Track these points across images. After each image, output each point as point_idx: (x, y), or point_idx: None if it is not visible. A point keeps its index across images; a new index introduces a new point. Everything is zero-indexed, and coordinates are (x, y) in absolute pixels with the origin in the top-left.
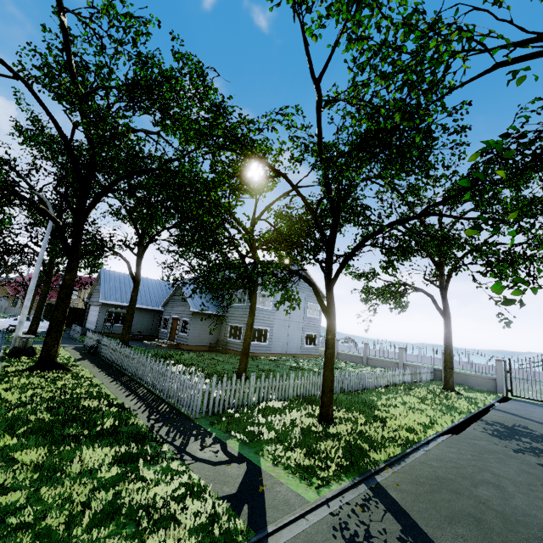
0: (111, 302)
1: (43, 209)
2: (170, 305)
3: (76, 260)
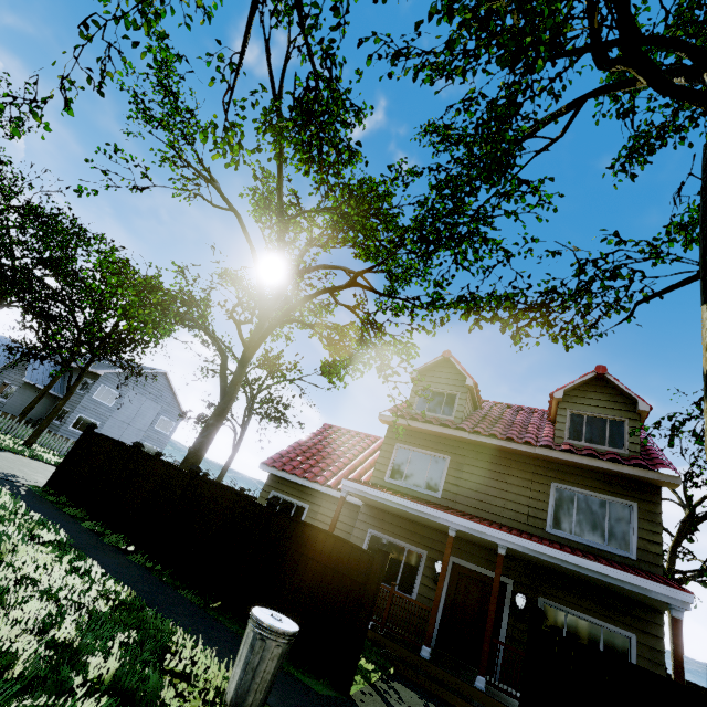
0: None
1: None
2: (10, 370)
3: None
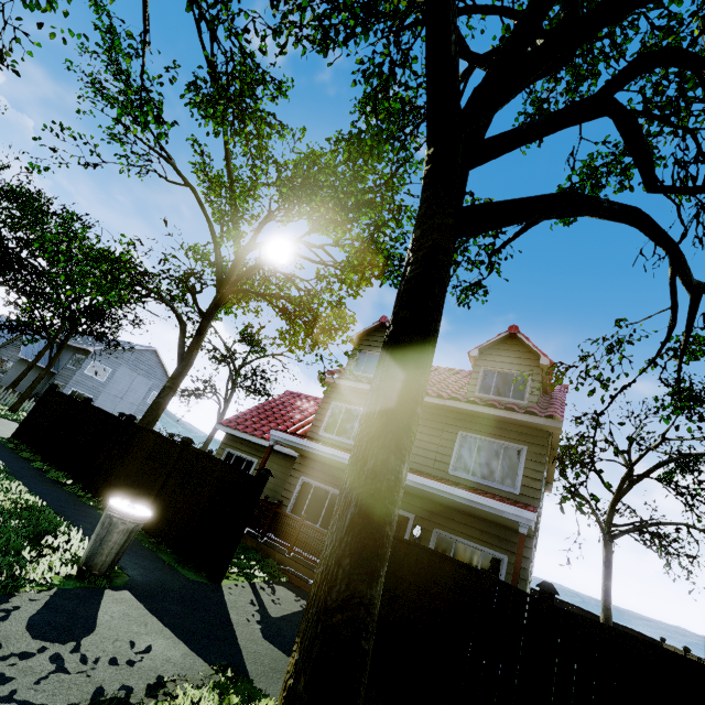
0: None
1: None
2: (8, 347)
3: None
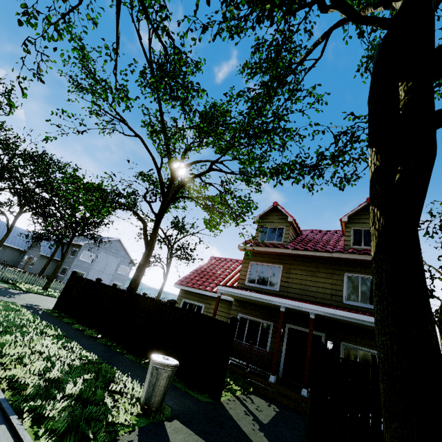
0: None
1: None
2: (32, 249)
3: None
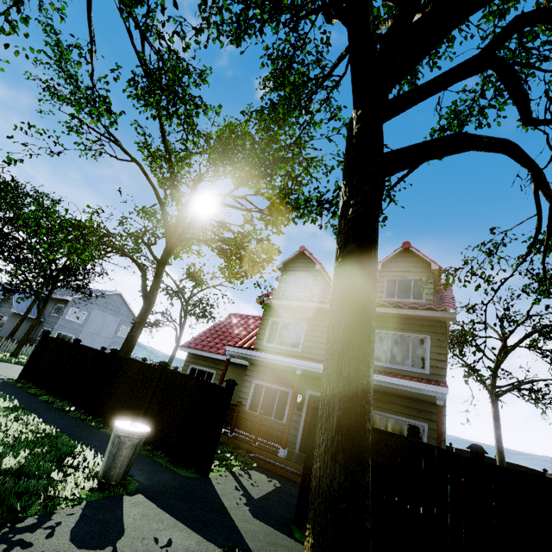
0: None
1: None
2: (2, 305)
3: None
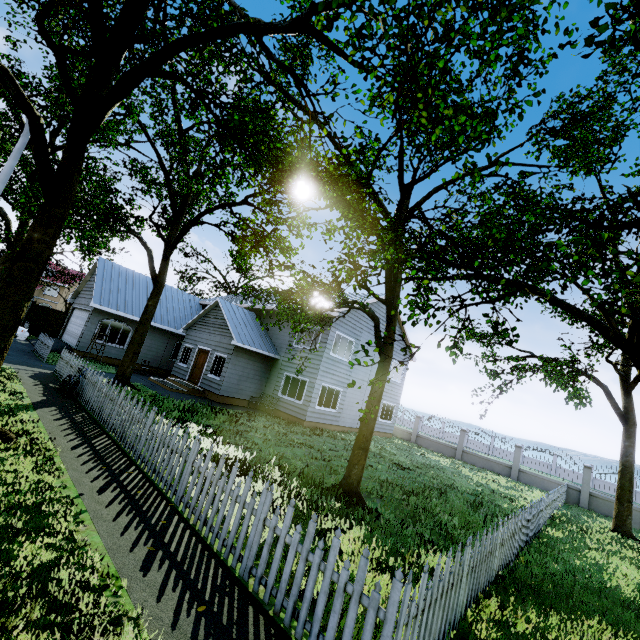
0: (108, 309)
1: (3, 71)
2: (198, 329)
3: (63, 204)
